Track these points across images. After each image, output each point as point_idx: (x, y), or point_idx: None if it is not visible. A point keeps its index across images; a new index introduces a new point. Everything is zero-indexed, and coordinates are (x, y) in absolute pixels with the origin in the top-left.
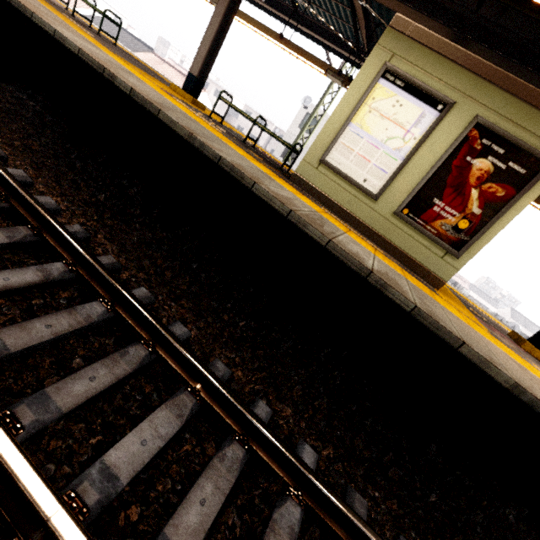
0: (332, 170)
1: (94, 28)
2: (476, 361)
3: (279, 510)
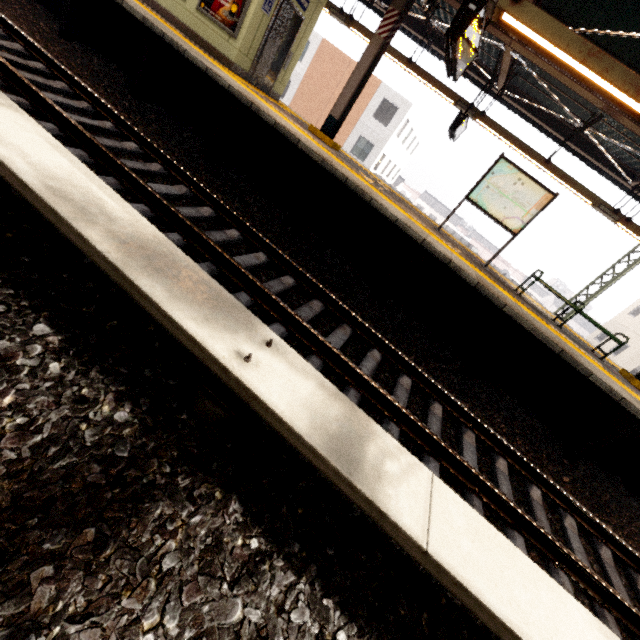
0: None
1: None
2: (129, 10)
3: None
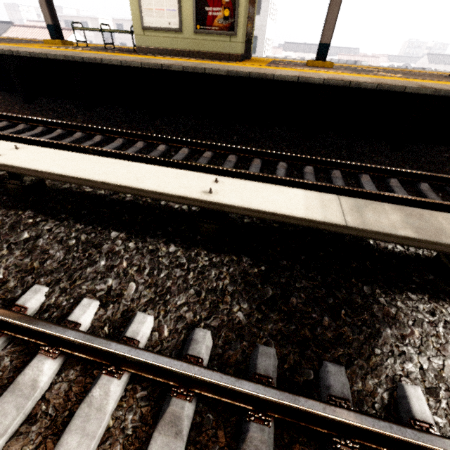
0: (151, 30)
1: None
2: (212, 73)
3: (158, 147)
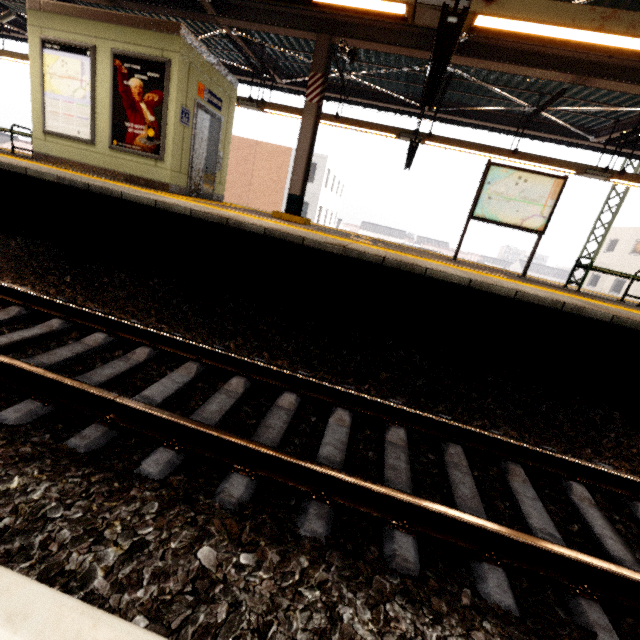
0: (54, 135)
1: None
2: (37, 176)
3: None
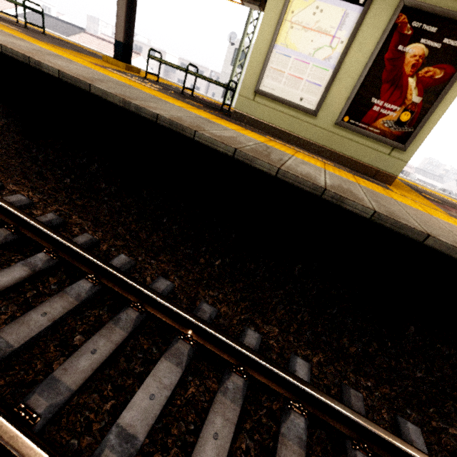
0: (268, 97)
1: (23, 23)
2: (443, 250)
3: (285, 425)
